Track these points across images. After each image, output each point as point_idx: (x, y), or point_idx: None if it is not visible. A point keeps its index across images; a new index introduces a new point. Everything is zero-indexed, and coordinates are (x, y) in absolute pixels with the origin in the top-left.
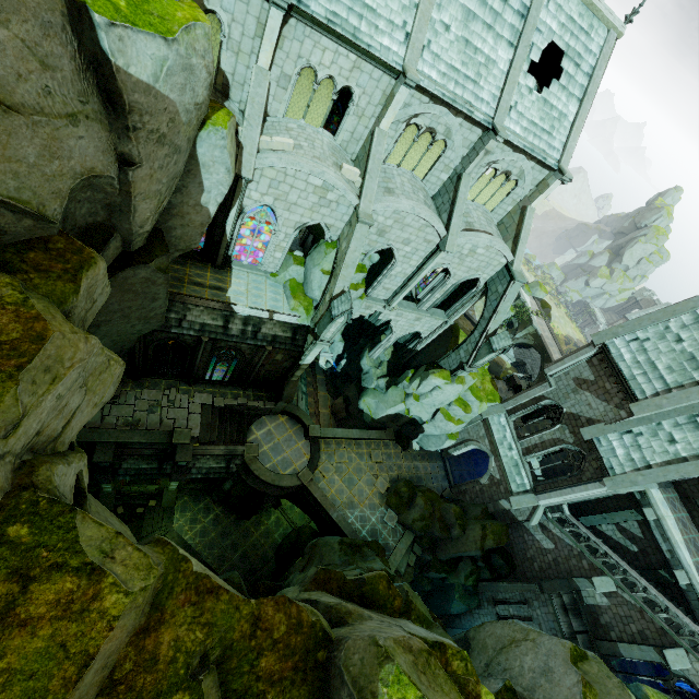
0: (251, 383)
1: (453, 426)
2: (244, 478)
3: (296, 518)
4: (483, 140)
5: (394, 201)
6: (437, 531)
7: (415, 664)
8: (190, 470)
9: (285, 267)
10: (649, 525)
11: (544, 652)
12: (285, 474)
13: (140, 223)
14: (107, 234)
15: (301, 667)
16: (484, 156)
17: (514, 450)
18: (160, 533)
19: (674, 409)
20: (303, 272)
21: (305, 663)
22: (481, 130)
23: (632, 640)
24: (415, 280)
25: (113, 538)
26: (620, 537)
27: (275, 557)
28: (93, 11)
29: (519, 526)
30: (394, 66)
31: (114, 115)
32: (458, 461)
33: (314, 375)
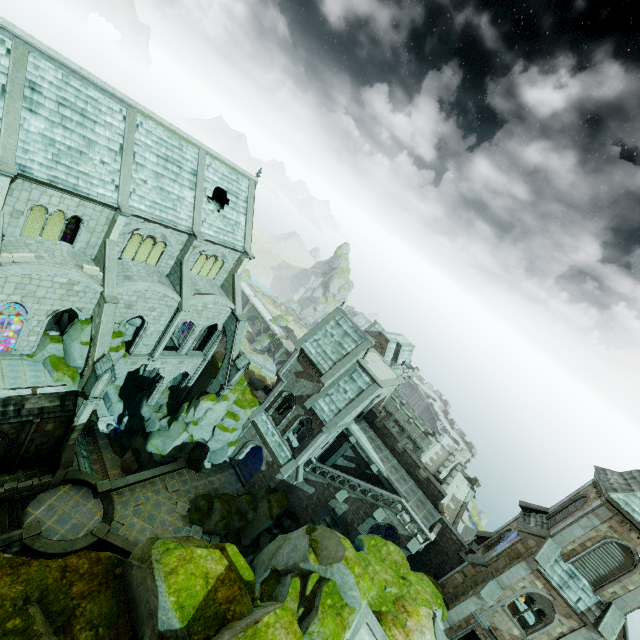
0: (19, 465)
1: (230, 434)
2: None
3: None
4: (190, 240)
5: (134, 284)
6: (237, 522)
7: (179, 541)
8: None
9: (42, 347)
10: (355, 447)
11: (294, 540)
12: (78, 537)
13: None
14: None
15: (105, 582)
16: (193, 249)
17: (276, 435)
18: None
19: (342, 373)
20: (62, 348)
21: (107, 578)
22: (187, 235)
23: (363, 521)
24: (168, 334)
25: None
26: (347, 463)
27: None
28: None
29: (294, 489)
30: (111, 204)
31: None
32: (246, 464)
33: (95, 442)
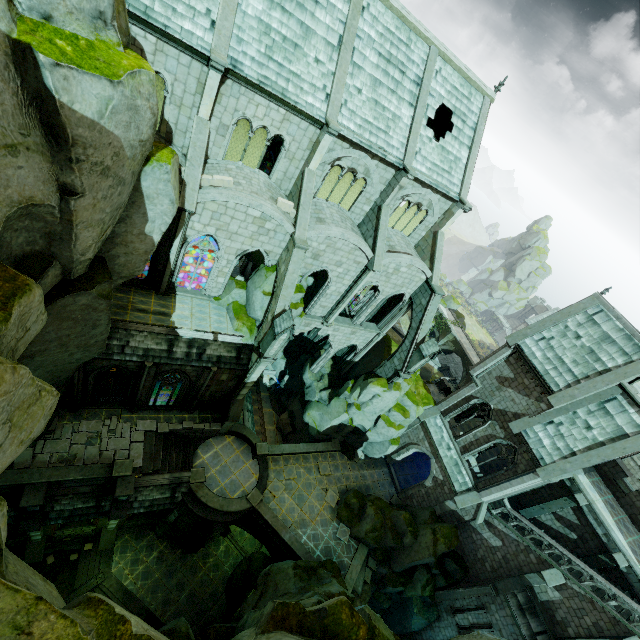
0: (197, 406)
1: (395, 431)
2: (190, 507)
3: (246, 544)
4: (396, 178)
5: (326, 228)
6: (390, 541)
7: None
8: (132, 504)
9: (228, 290)
10: (582, 511)
11: None
12: (234, 498)
13: (81, 250)
14: (46, 262)
15: None
16: (399, 191)
17: (453, 449)
18: (96, 582)
19: (585, 397)
20: (245, 295)
21: None
22: (394, 170)
23: (589, 634)
24: (349, 297)
25: (31, 607)
26: (559, 526)
27: (226, 592)
28: (38, 52)
29: (466, 526)
30: (318, 118)
31: (56, 147)
32: (401, 466)
33: (258, 392)
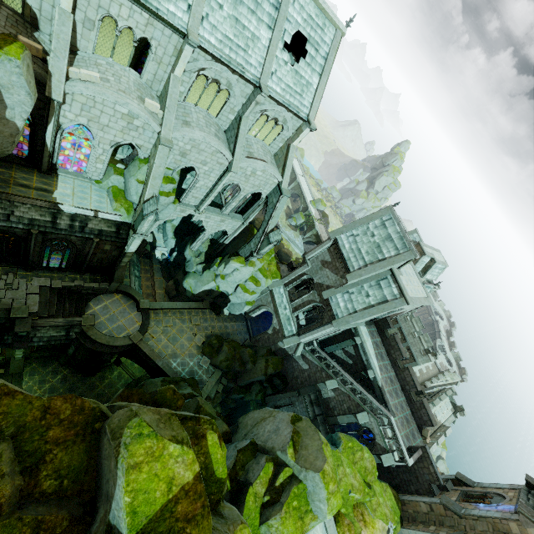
0: (87, 269)
1: (249, 296)
2: (82, 342)
3: (136, 371)
4: (254, 94)
5: (189, 131)
6: (237, 367)
7: (159, 419)
8: (32, 339)
9: (107, 176)
10: (358, 347)
11: (278, 421)
12: (119, 337)
13: None
14: None
15: (82, 433)
16: (255, 105)
17: (288, 309)
18: None
19: (370, 277)
20: (123, 181)
21: (85, 431)
22: (252, 86)
23: (344, 413)
24: (214, 191)
25: None
26: (345, 357)
27: None
28: None
29: (290, 358)
30: (180, 28)
31: None
32: (256, 321)
33: (151, 264)
